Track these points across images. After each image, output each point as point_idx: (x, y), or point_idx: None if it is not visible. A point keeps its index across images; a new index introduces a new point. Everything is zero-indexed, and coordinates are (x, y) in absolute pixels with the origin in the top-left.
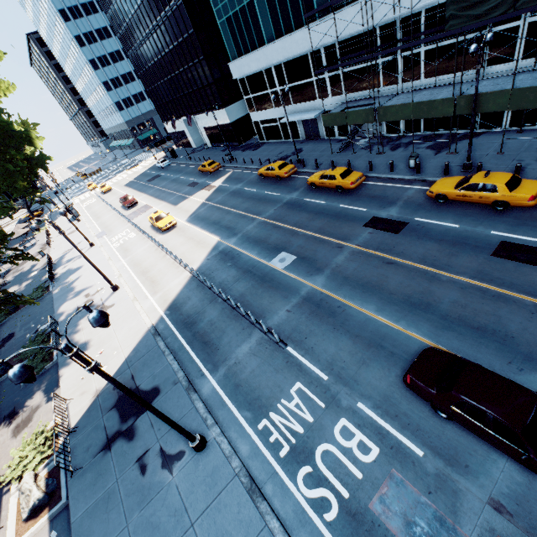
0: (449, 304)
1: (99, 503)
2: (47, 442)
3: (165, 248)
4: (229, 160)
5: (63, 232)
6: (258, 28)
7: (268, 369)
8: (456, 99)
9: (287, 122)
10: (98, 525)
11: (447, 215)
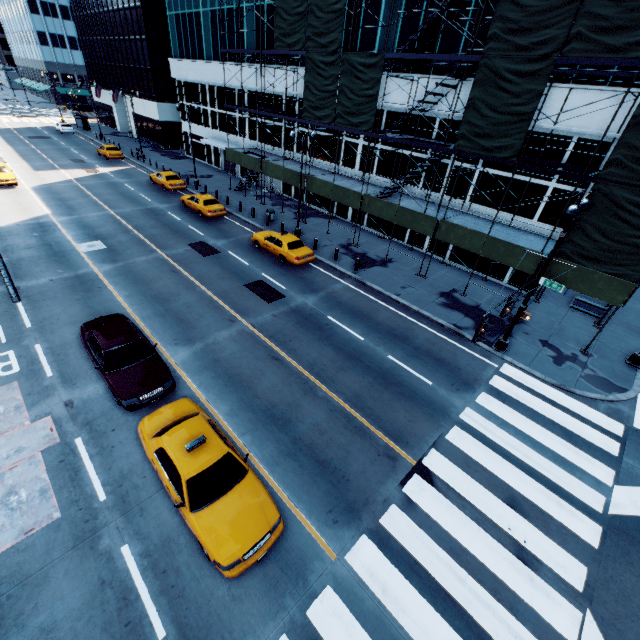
0: (182, 304)
1: None
2: None
3: None
4: (137, 156)
5: None
6: (201, 41)
7: None
8: (306, 177)
9: (212, 146)
10: None
11: (251, 256)
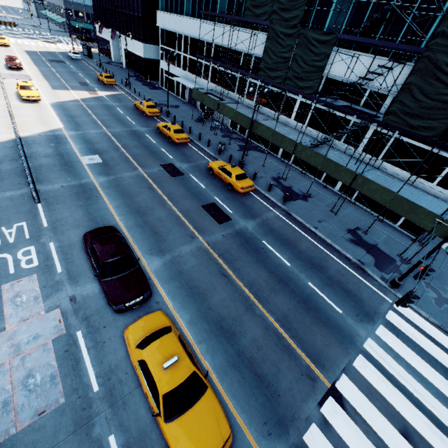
0: (156, 217)
1: None
2: None
3: (10, 111)
4: (125, 84)
5: None
6: None
7: (12, 210)
8: (253, 121)
9: (181, 83)
10: None
11: (207, 180)
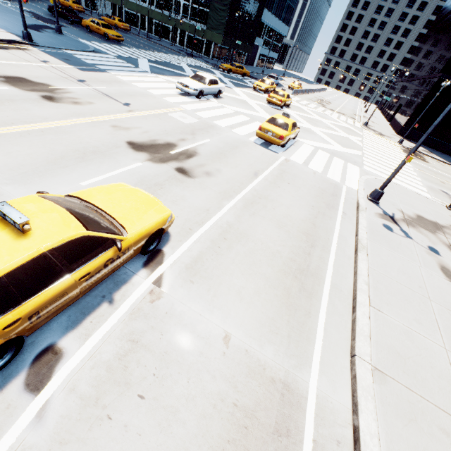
0: None
1: None
2: None
3: None
4: None
5: None
6: None
7: None
8: (124, 0)
9: None
10: None
11: None
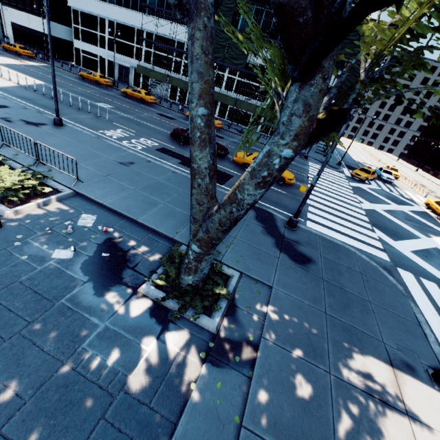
0: None
1: None
2: None
3: None
4: (44, 58)
5: None
6: None
7: (101, 124)
8: None
9: (106, 62)
10: None
11: None
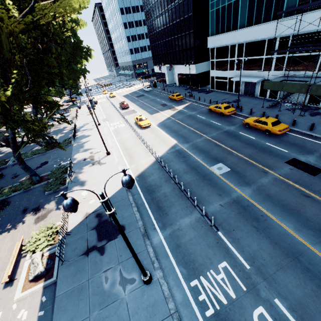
0: None
1: (75, 291)
2: (52, 235)
3: (142, 138)
4: (189, 96)
5: (92, 113)
6: (236, 18)
7: (202, 242)
8: None
9: (234, 81)
10: (71, 307)
11: None
